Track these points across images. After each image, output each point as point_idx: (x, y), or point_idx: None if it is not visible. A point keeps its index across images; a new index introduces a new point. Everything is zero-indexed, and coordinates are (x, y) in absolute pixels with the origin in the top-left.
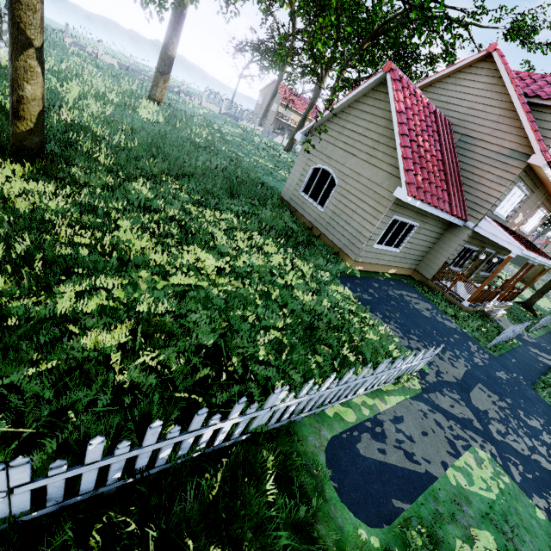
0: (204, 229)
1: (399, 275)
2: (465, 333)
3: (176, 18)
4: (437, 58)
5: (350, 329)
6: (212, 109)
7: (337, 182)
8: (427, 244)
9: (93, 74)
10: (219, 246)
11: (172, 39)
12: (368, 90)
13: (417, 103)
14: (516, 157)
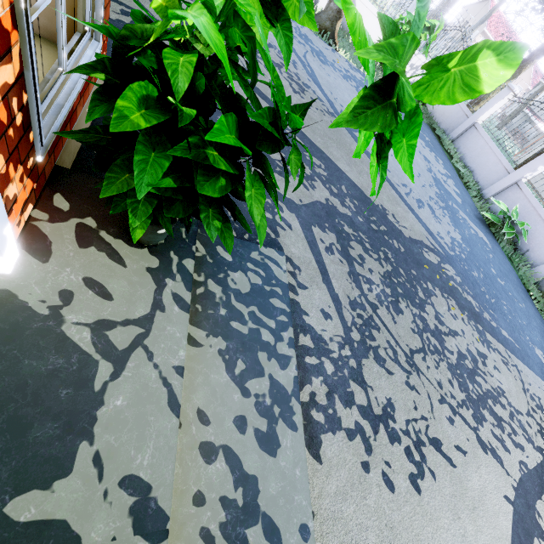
0: None
1: None
2: None
3: None
4: None
5: None
6: None
7: None
8: None
9: None
10: None
11: None
12: None
13: None
14: None
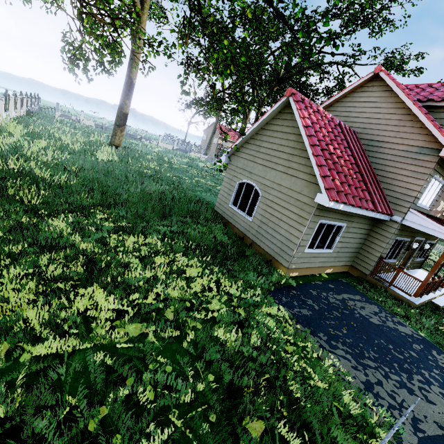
0: (118, 260)
1: (336, 272)
2: (424, 339)
3: (128, 87)
4: (332, 90)
5: (288, 380)
6: (167, 147)
7: (261, 193)
8: (358, 241)
9: (66, 132)
10: (129, 280)
11: (125, 101)
12: (275, 114)
13: (321, 118)
14: (426, 153)
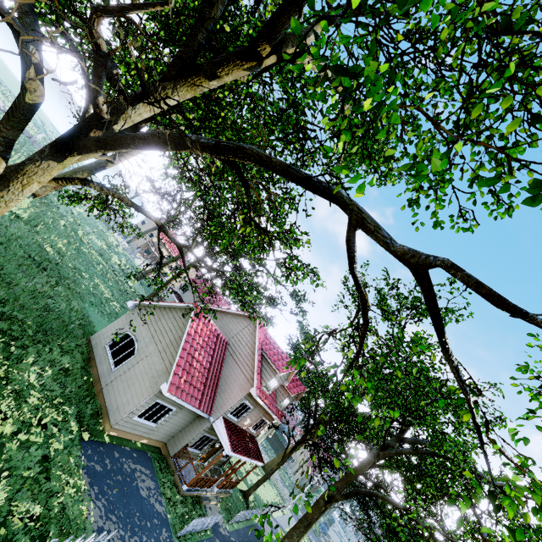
0: None
1: (150, 445)
2: (167, 518)
3: (98, 166)
4: None
5: (54, 503)
6: None
7: (136, 354)
8: (181, 425)
9: None
10: None
11: (84, 172)
12: (183, 307)
13: (207, 329)
14: (247, 384)
